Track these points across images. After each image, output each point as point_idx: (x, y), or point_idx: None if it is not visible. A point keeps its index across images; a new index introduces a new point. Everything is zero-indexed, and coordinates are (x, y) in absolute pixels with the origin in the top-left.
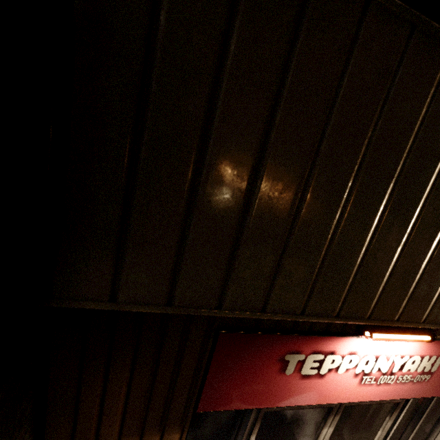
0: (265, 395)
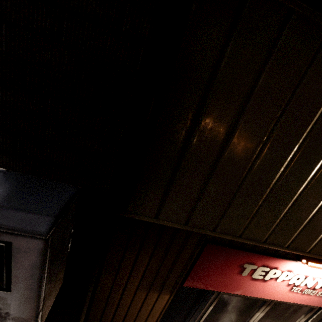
0: (225, 285)
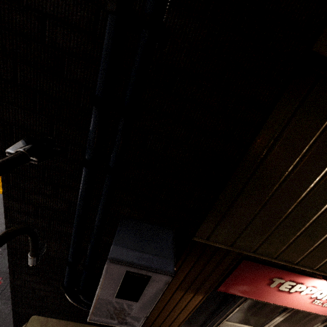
0: (254, 293)
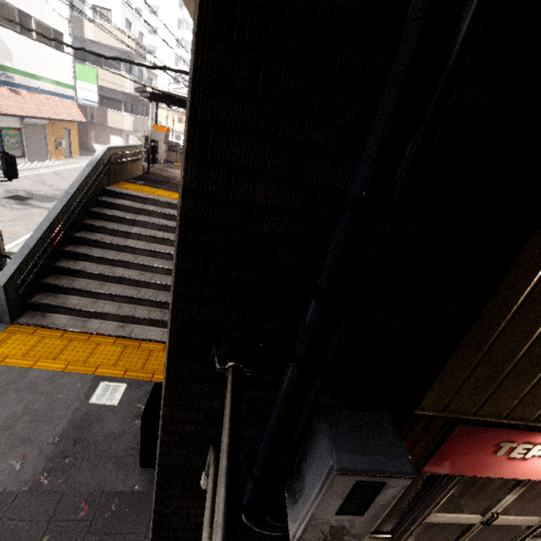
0: (474, 467)
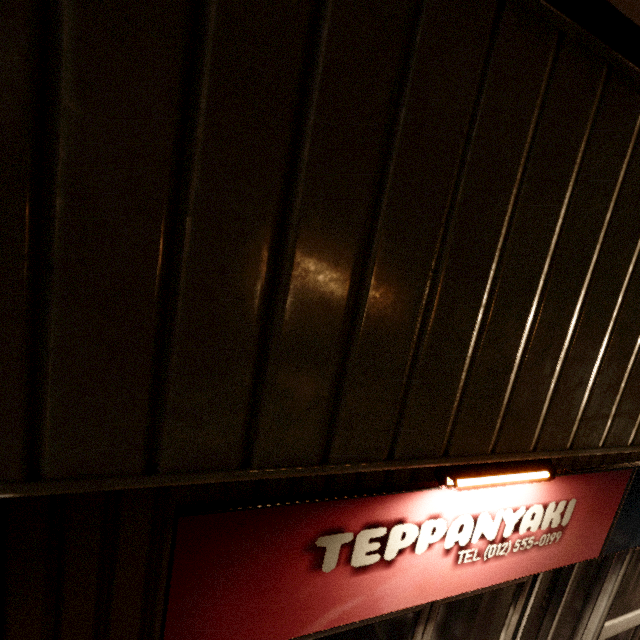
0: (291, 616)
